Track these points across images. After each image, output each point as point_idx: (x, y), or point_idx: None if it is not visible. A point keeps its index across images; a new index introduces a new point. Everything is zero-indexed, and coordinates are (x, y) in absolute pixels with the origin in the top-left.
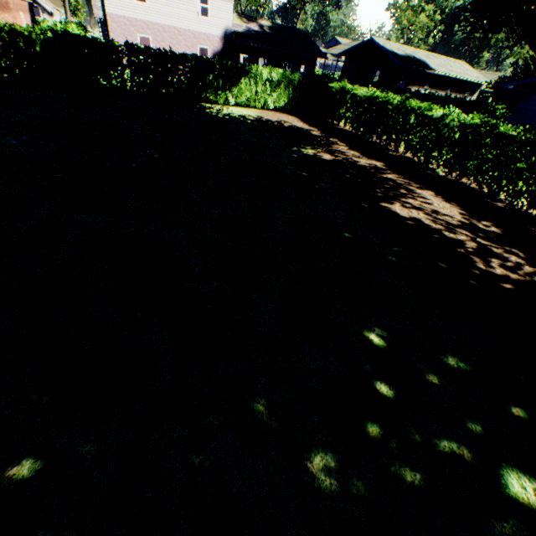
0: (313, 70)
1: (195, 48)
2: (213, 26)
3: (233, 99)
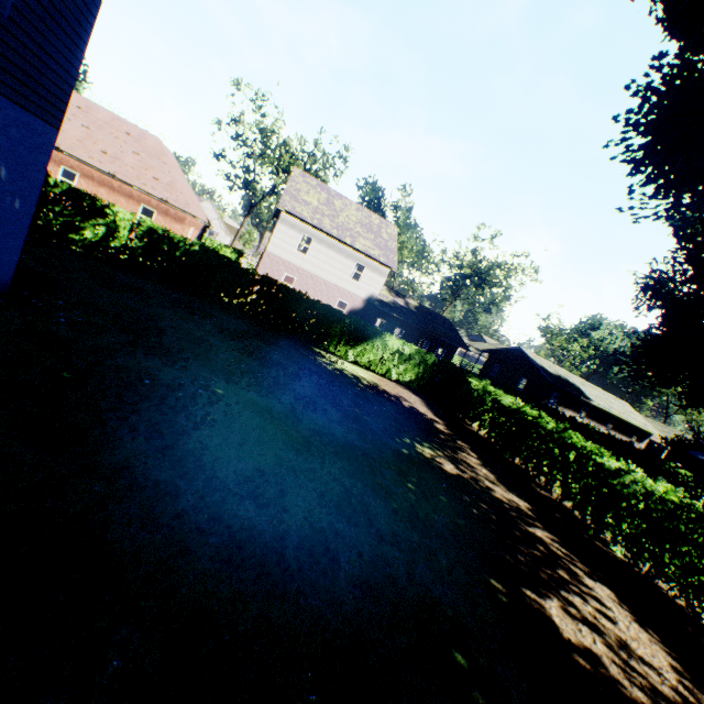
0: (452, 356)
1: (335, 299)
2: (361, 289)
3: (353, 355)
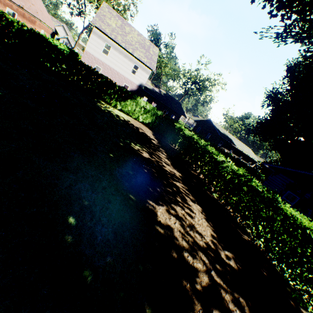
0: (178, 119)
1: (122, 83)
2: (136, 79)
3: (120, 106)
